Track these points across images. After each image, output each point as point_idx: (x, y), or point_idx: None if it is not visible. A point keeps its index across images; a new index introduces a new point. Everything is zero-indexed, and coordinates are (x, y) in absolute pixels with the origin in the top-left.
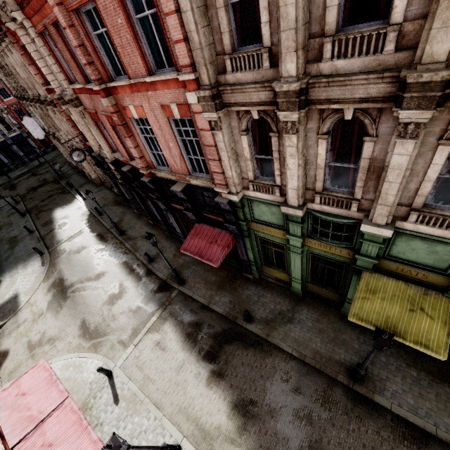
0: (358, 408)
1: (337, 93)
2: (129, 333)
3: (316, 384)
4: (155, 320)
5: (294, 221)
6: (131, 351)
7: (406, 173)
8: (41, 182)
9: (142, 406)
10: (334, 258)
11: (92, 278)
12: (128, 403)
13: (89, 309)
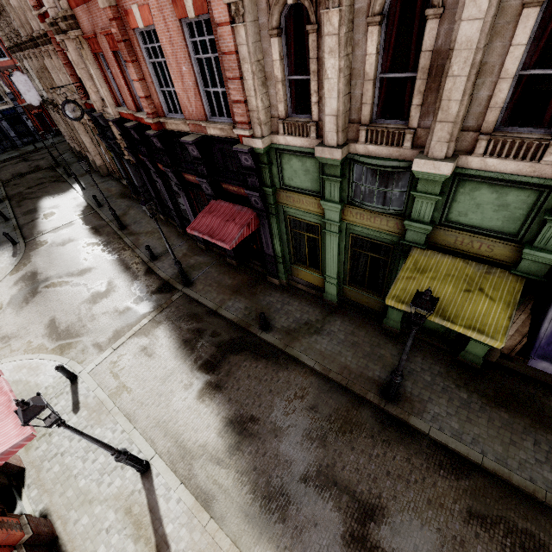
0: (388, 431)
1: None
2: (109, 336)
3: (338, 402)
4: (145, 323)
5: (331, 175)
6: (107, 355)
7: (476, 57)
8: (33, 168)
9: (108, 416)
10: (379, 238)
11: (74, 273)
12: (91, 412)
13: (63, 306)
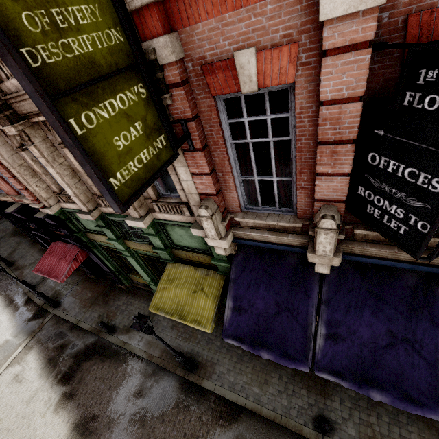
0: (189, 397)
1: (28, 107)
2: None
3: (157, 383)
4: (19, 351)
5: (101, 225)
6: None
7: None
8: None
9: None
10: (155, 255)
11: None
12: None
13: None
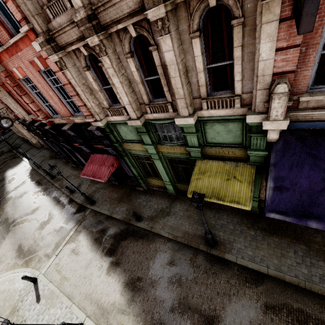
0: (214, 266)
1: (114, 13)
2: (53, 247)
3: (185, 255)
4: (72, 234)
5: (142, 132)
6: (53, 260)
7: (179, 67)
8: None
9: (57, 299)
10: (180, 157)
11: (29, 213)
12: (47, 299)
13: (25, 235)
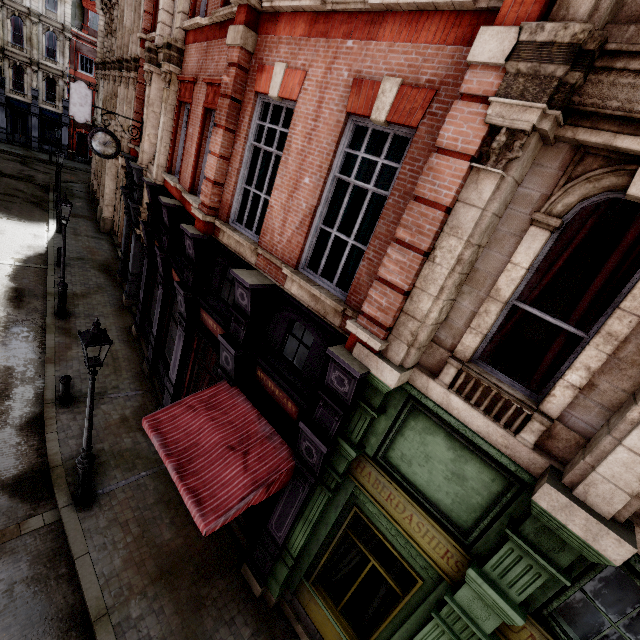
0: None
1: None
2: None
3: None
4: None
5: (537, 547)
6: None
7: None
8: (22, 175)
9: None
10: None
11: None
12: None
13: None
